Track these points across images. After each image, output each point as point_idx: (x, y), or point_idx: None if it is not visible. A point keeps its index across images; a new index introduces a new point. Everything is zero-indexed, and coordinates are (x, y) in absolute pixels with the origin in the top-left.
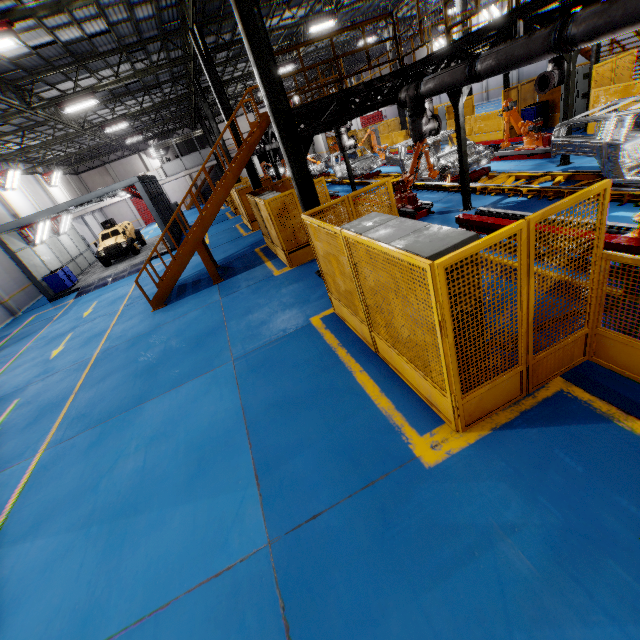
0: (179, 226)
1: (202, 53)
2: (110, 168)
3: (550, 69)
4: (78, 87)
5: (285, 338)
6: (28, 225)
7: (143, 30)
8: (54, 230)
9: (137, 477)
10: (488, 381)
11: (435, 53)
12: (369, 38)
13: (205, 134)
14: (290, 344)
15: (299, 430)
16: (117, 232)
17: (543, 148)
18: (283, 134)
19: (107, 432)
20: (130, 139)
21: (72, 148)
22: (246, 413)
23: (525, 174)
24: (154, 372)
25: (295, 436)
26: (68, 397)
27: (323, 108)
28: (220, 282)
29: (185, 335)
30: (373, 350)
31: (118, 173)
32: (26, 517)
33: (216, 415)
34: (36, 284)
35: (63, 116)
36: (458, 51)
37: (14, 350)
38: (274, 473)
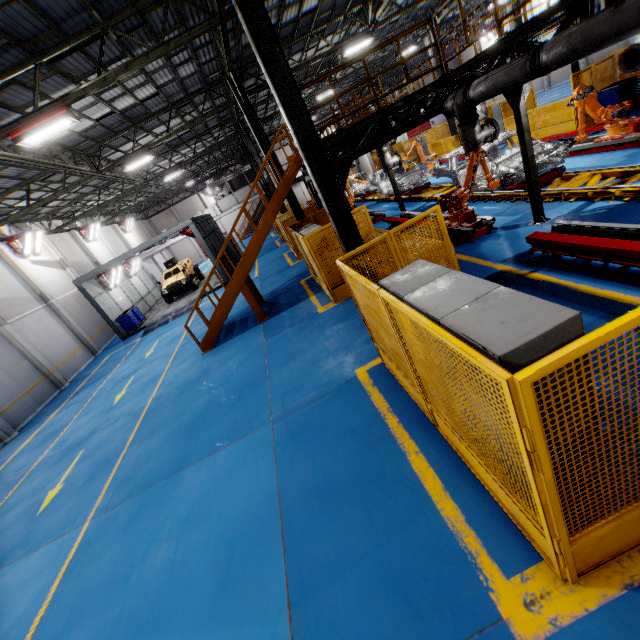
0: (233, 258)
1: (240, 97)
2: (174, 210)
3: (638, 41)
4: (138, 146)
5: (327, 396)
6: (104, 272)
7: (188, 86)
8: (126, 273)
9: (165, 575)
10: (611, 516)
11: (485, 51)
12: (409, 48)
13: (253, 169)
14: (333, 404)
15: (341, 537)
16: (178, 270)
17: (634, 135)
18: (315, 170)
19: (146, 504)
20: (188, 183)
21: (141, 197)
22: (282, 500)
23: (614, 170)
24: (196, 430)
25: (336, 546)
26: (120, 453)
27: (361, 131)
28: (265, 320)
29: (228, 385)
30: (431, 421)
31: (181, 213)
32: (62, 608)
33: (250, 498)
34: (110, 325)
35: (128, 173)
36: (514, 44)
37: (88, 392)
38: (309, 603)
